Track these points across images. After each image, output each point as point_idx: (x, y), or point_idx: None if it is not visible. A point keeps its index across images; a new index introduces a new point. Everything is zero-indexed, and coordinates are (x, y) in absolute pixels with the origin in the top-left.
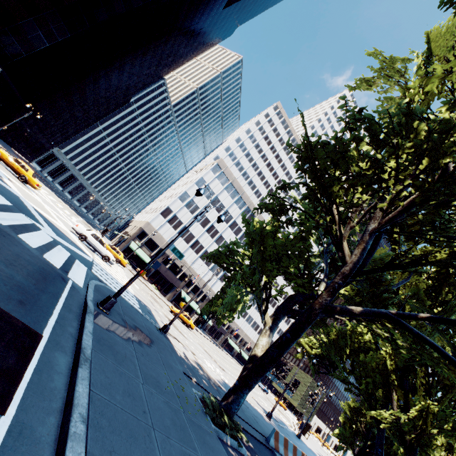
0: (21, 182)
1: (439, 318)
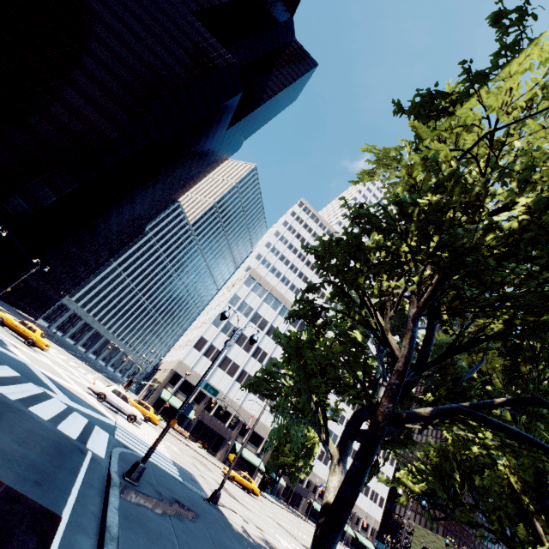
0: (28, 346)
1: (515, 400)
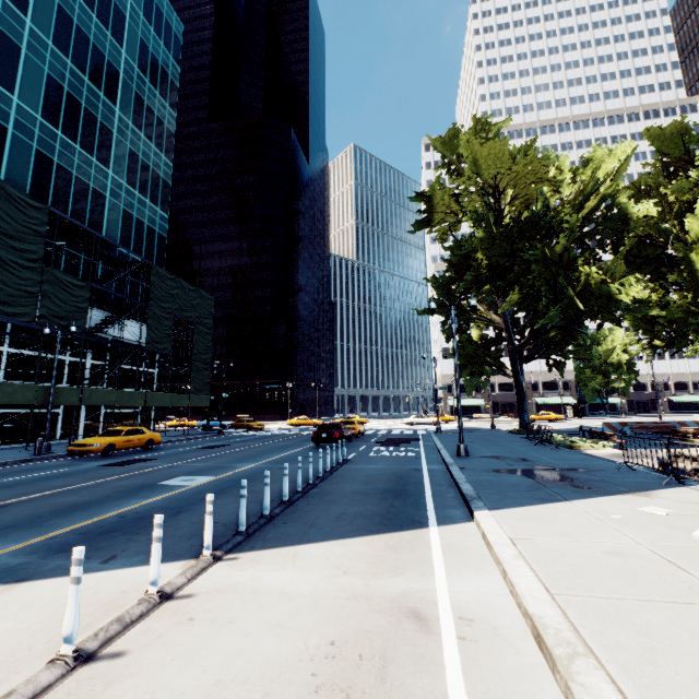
0: None
1: None
